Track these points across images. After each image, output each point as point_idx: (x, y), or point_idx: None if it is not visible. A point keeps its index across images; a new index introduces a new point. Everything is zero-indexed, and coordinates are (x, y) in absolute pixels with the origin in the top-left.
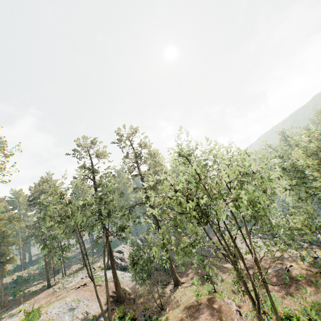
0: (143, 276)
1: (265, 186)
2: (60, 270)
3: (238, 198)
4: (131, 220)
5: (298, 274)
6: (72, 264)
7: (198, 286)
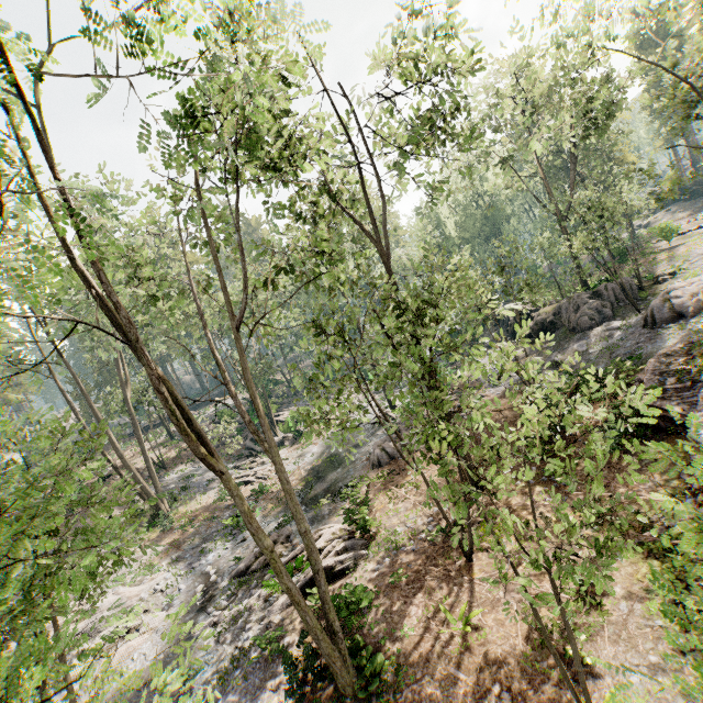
0: None
1: None
2: None
3: None
4: None
5: None
6: None
7: None
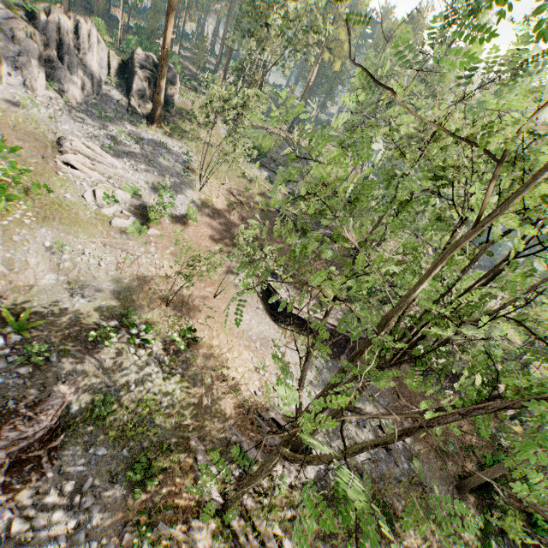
0: None
1: None
2: None
3: None
4: None
5: None
6: None
7: None
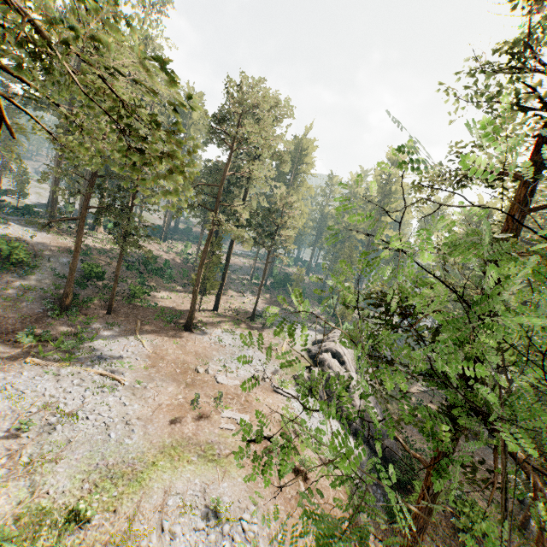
0: None
1: None
2: None
3: None
4: None
5: None
6: (230, 286)
7: None
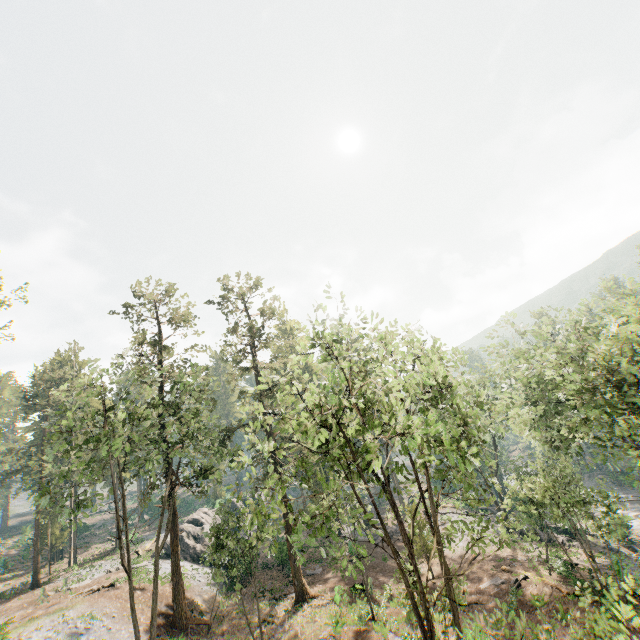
0: (232, 574)
1: (464, 413)
2: (67, 551)
3: (409, 430)
4: (223, 457)
5: (536, 595)
6: (95, 542)
7: (341, 605)
